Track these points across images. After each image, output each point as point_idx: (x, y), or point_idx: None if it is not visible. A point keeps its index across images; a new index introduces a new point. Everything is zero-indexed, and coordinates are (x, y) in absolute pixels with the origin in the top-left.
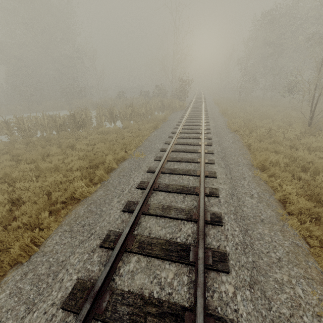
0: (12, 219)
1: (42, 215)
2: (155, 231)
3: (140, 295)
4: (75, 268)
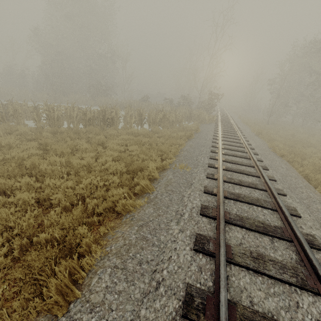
0: (37, 226)
1: (78, 230)
2: (257, 299)
3: None
4: None
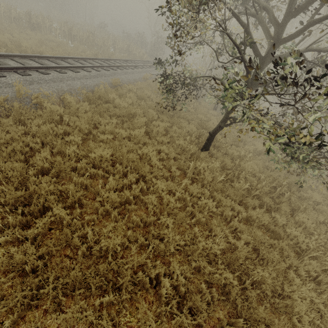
0: None
1: None
2: (9, 63)
3: None
4: None
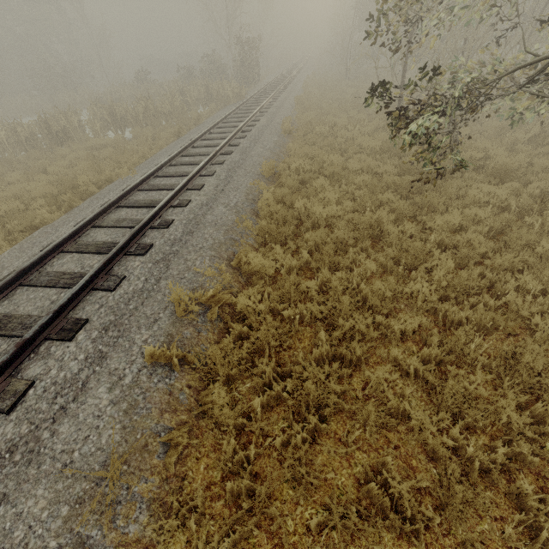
0: None
1: None
2: (99, 238)
3: (62, 272)
4: (15, 266)
